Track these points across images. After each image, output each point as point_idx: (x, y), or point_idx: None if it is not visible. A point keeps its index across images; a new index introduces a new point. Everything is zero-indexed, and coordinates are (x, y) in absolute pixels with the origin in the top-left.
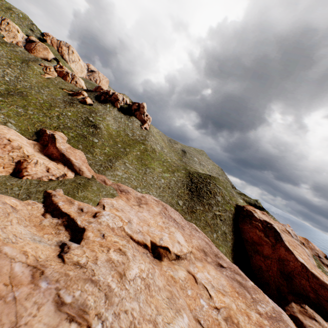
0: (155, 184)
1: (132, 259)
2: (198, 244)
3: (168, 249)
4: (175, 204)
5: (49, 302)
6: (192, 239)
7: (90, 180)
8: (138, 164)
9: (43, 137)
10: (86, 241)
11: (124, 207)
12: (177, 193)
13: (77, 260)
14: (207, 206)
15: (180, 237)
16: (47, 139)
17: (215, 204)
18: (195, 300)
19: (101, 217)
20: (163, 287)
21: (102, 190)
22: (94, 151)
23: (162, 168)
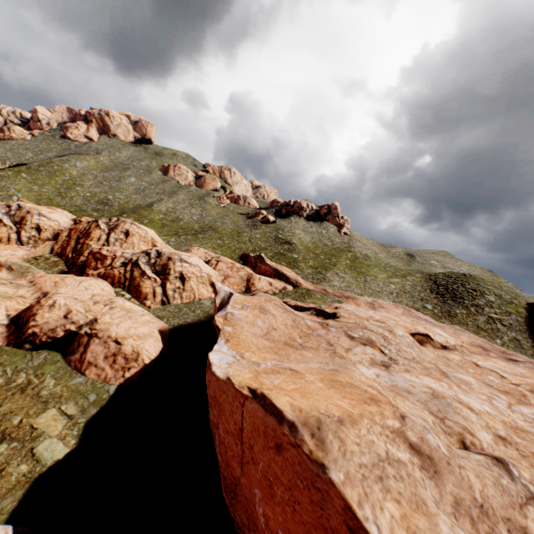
0: (383, 291)
1: (393, 327)
2: (470, 341)
3: (428, 336)
4: (419, 310)
5: (343, 336)
6: (460, 336)
7: (310, 289)
8: (353, 272)
9: (249, 260)
10: (343, 317)
11: (358, 309)
12: (418, 299)
13: (346, 321)
14: (473, 308)
15: (440, 332)
16: (254, 261)
17: (486, 304)
18: (480, 375)
19: (344, 307)
20: (434, 358)
21: (326, 297)
22: (299, 266)
23: (385, 274)
